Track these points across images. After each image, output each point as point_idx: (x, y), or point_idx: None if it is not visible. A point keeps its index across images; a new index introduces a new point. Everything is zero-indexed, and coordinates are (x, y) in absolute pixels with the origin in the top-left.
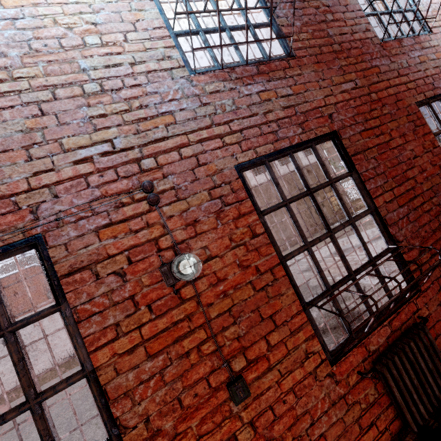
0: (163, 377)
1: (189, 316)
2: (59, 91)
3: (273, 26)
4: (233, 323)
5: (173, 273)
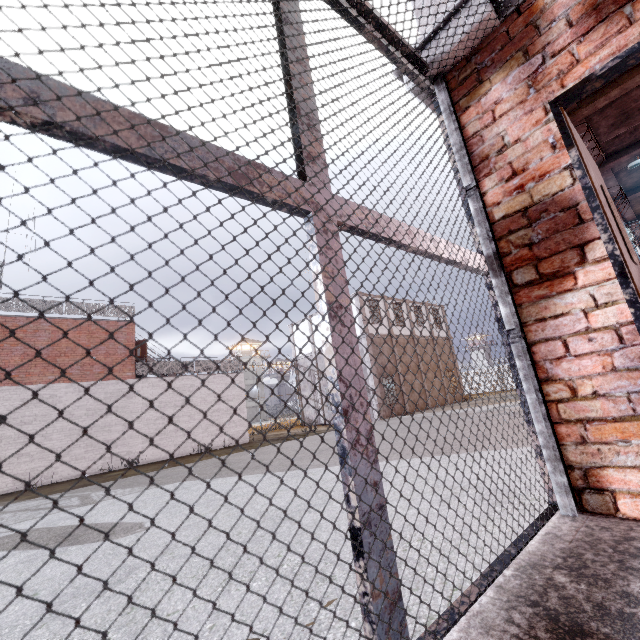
0: None
1: None
2: None
3: None
4: None
5: None
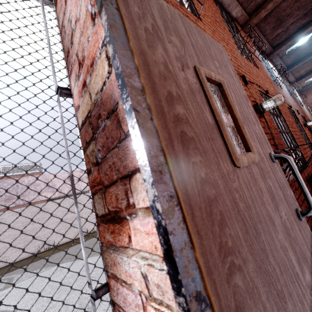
0: (310, 139)
1: (308, 133)
2: (284, 91)
3: (290, 93)
4: (311, 138)
5: (307, 124)
